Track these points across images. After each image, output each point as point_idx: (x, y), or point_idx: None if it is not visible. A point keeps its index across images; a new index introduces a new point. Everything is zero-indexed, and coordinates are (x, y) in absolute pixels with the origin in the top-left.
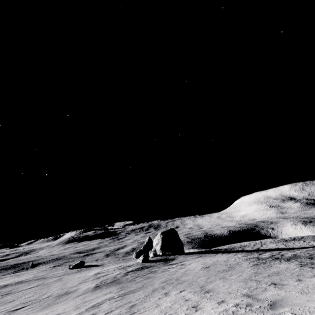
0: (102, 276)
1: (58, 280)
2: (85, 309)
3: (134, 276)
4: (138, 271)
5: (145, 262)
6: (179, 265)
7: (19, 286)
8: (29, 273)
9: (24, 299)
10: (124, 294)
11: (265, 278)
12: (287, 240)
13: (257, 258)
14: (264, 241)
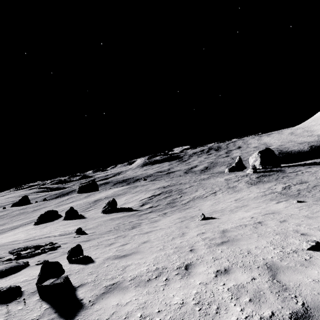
0: (236, 180)
1: (201, 183)
2: (282, 189)
3: (273, 179)
4: (268, 177)
5: (255, 173)
6: (304, 172)
7: (177, 187)
8: (158, 182)
9: (204, 190)
10: (295, 184)
11: None
12: None
13: None
14: None
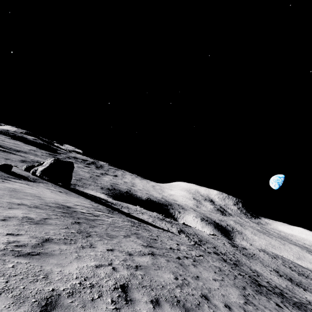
0: None
1: None
2: None
3: None
4: None
5: None
6: (2, 181)
7: None
8: None
9: None
10: None
11: None
12: (163, 220)
13: (67, 207)
14: (147, 213)
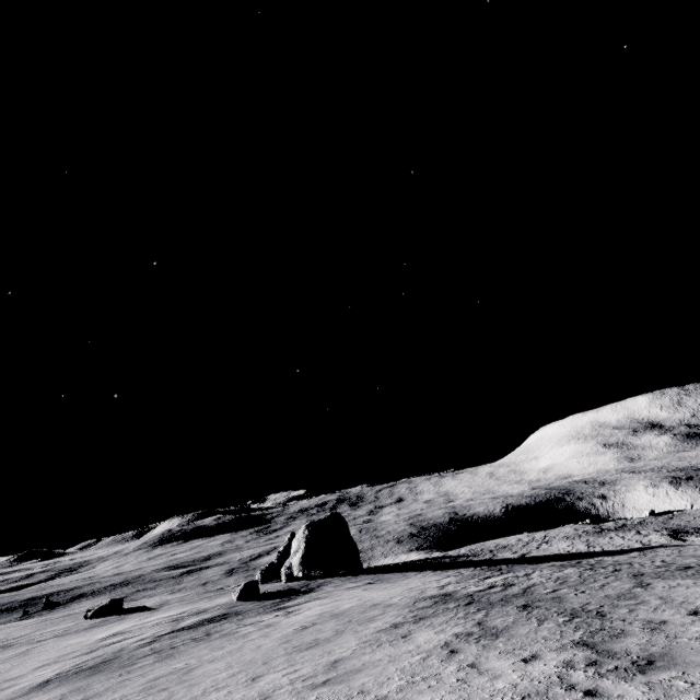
0: (107, 644)
1: (21, 654)
2: None
3: (153, 650)
4: (185, 633)
5: (245, 599)
6: (286, 612)
7: None
8: (9, 628)
9: None
10: None
11: (292, 697)
12: (602, 531)
13: (445, 596)
14: (552, 535)
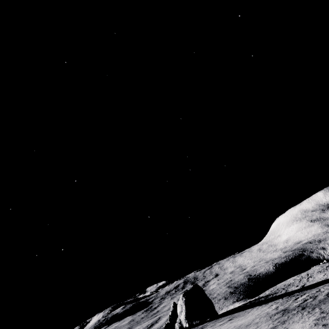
0: None
1: None
2: None
3: None
4: None
5: None
6: None
7: None
8: None
9: None
10: None
11: None
12: None
13: (284, 310)
14: (310, 272)
